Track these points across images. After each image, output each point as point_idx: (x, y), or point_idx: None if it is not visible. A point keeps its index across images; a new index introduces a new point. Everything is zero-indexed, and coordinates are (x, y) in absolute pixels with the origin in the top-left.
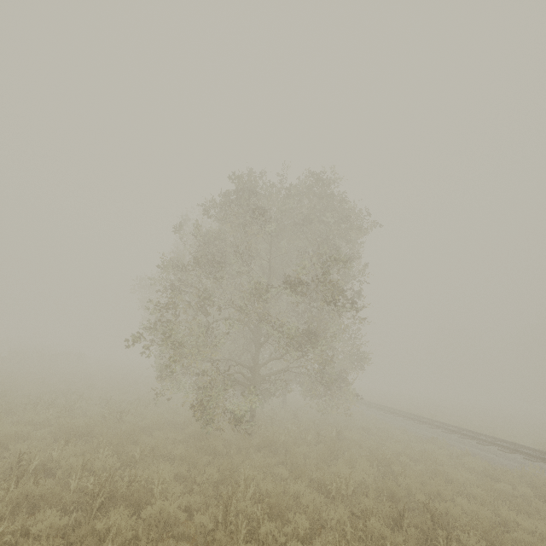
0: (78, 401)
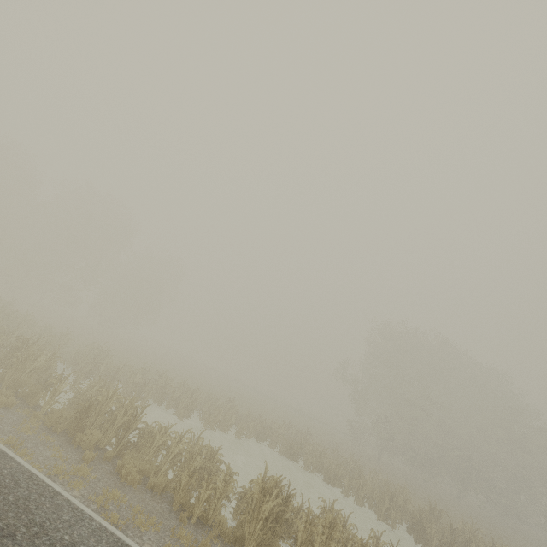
0: None
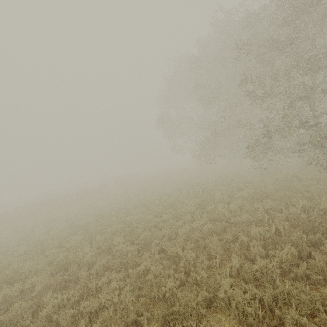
0: (211, 186)
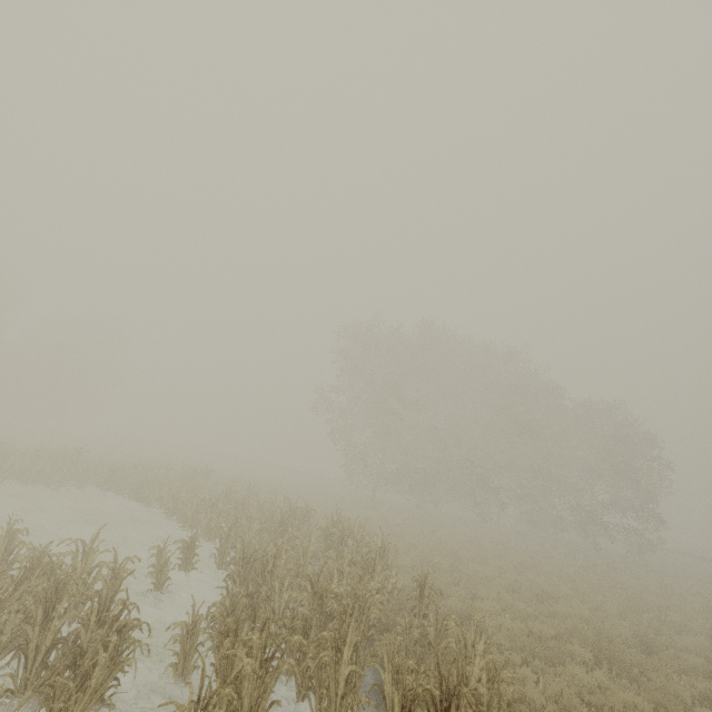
0: (592, 560)
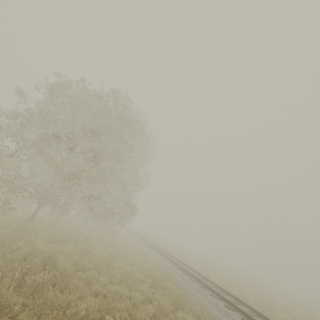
0: None
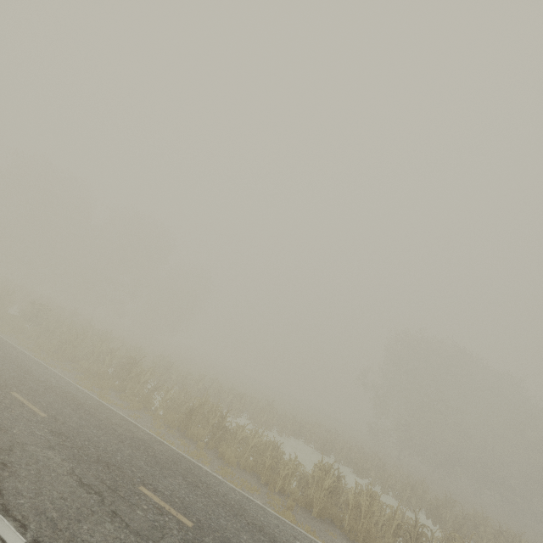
0: None
